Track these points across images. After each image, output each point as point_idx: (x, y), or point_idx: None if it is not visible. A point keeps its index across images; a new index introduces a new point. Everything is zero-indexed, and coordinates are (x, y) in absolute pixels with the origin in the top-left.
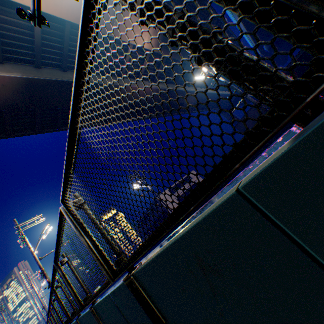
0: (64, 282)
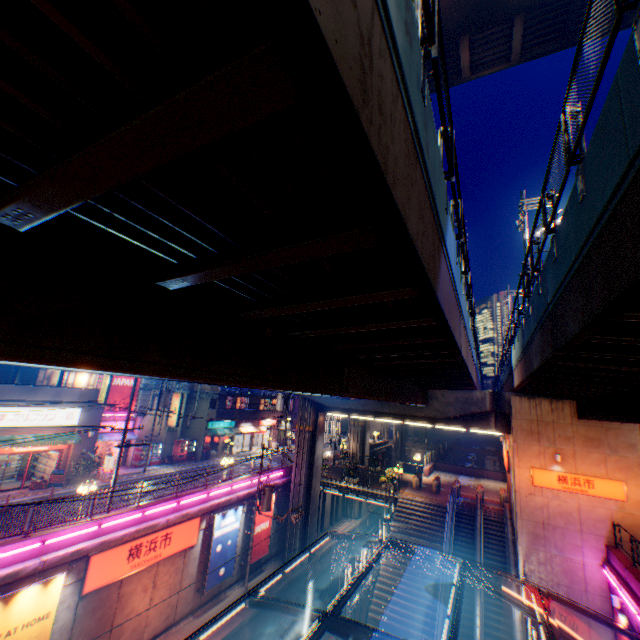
0: (541, 212)
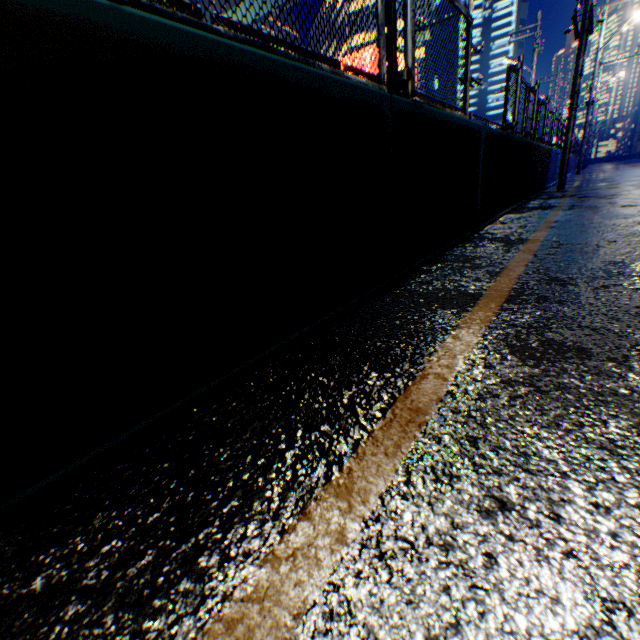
0: None
